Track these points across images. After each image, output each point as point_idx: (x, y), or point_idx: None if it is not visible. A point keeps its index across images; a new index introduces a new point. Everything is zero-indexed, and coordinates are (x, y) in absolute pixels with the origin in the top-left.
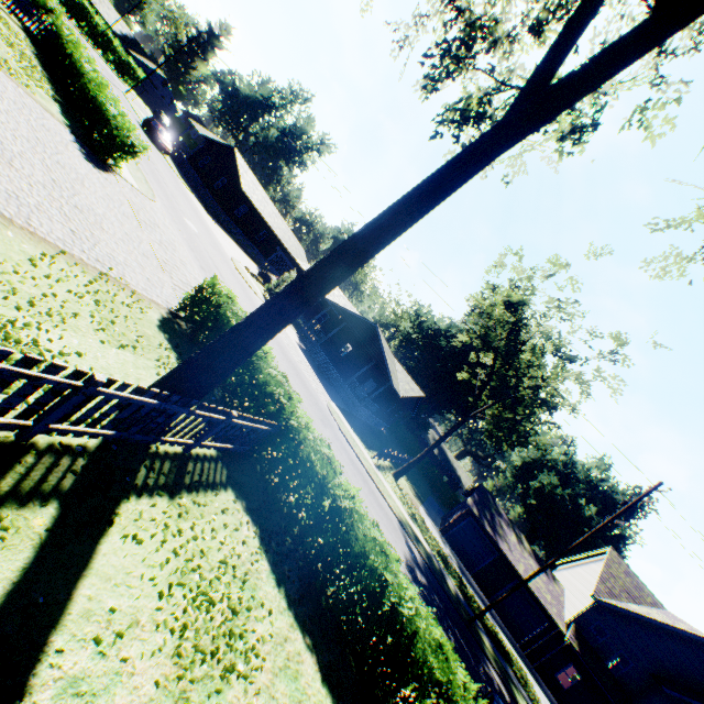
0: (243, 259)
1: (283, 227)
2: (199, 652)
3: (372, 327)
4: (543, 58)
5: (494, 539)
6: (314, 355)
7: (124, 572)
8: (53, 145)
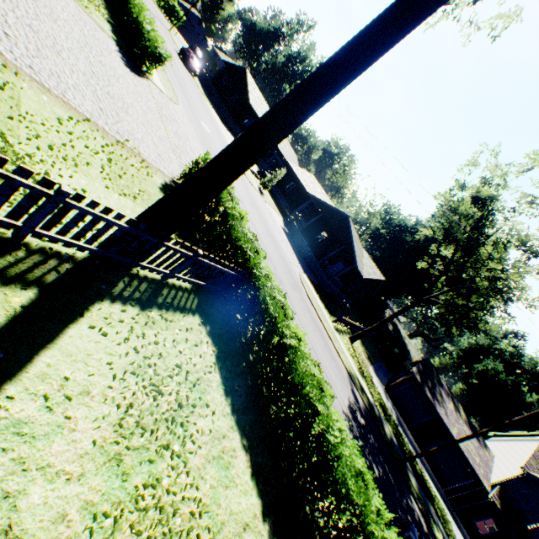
0: None
1: None
2: (140, 428)
3: (344, 218)
4: None
5: (432, 403)
6: (294, 238)
7: (85, 353)
8: (99, 50)
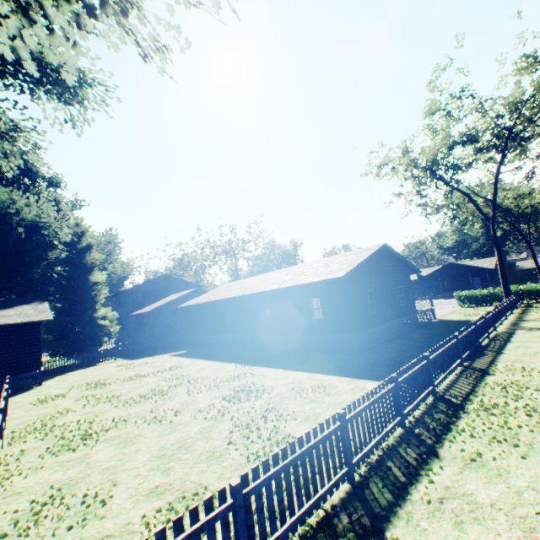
0: None
1: None
2: None
3: (448, 265)
4: (480, 214)
5: None
6: (448, 297)
7: None
8: None
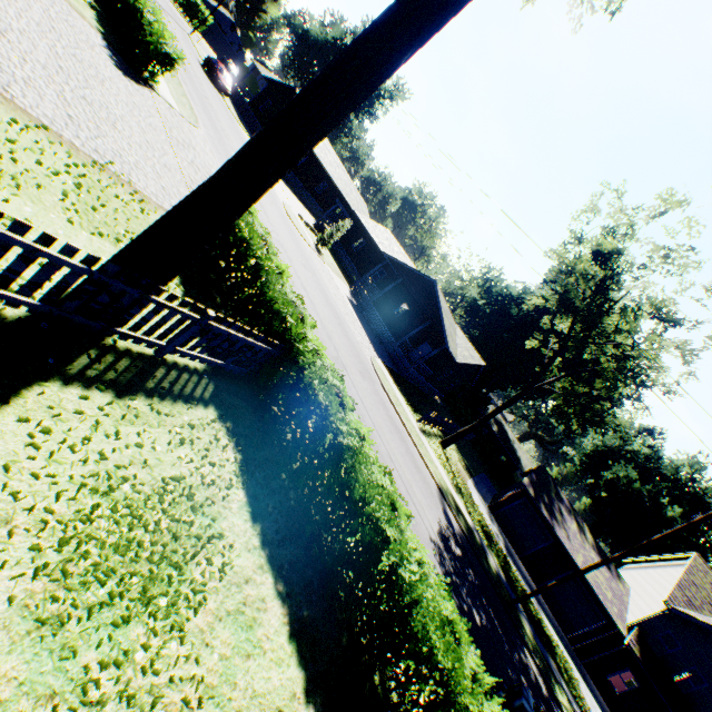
0: (299, 208)
1: (344, 178)
2: (101, 574)
3: (430, 283)
4: None
5: (550, 524)
6: (365, 312)
7: (8, 460)
8: (73, 40)
